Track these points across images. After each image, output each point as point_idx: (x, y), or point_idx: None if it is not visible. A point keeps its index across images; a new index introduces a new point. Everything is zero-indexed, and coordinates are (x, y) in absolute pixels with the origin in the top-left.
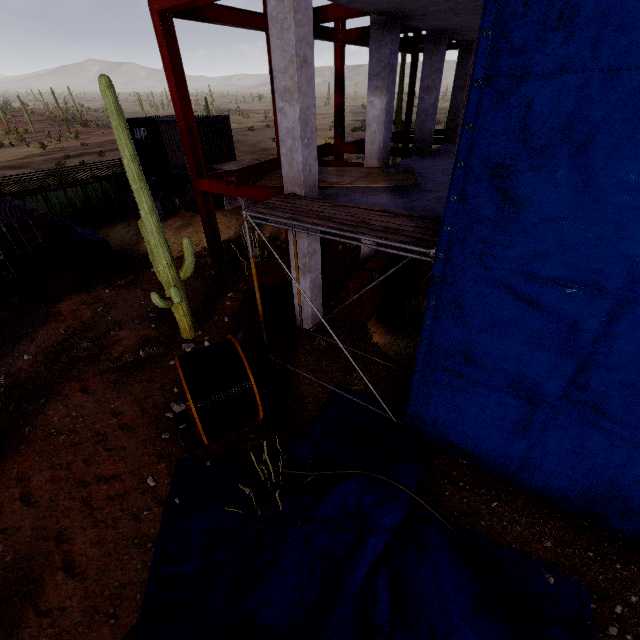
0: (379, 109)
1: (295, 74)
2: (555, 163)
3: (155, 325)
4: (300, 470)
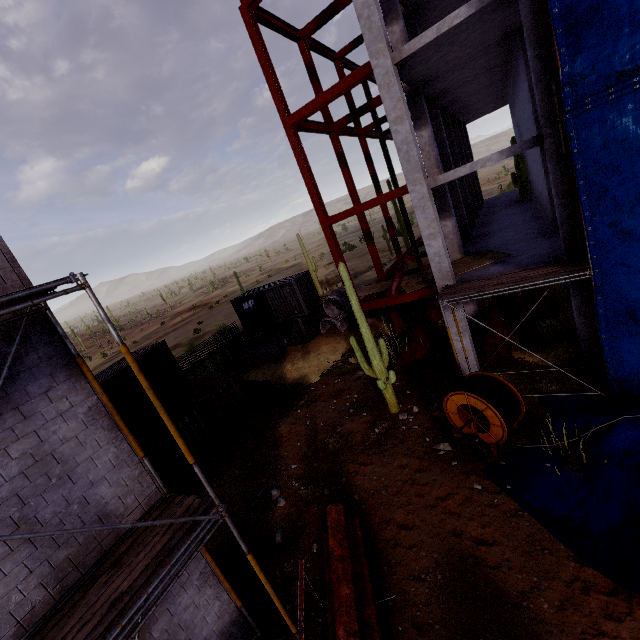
0: (451, 226)
1: (436, 226)
2: (639, 213)
3: (365, 413)
4: (573, 438)
